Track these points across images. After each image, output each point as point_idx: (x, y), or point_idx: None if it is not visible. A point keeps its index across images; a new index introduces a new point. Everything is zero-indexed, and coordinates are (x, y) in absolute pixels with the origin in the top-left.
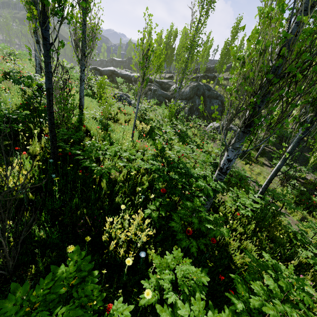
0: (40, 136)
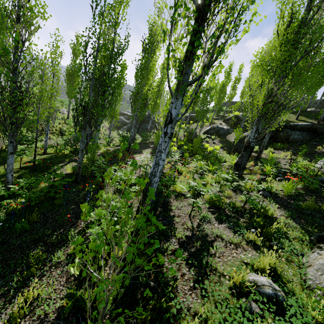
0: None
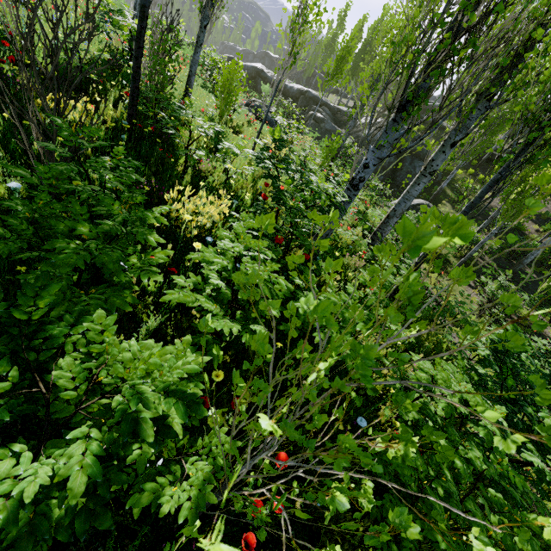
0: (117, 106)
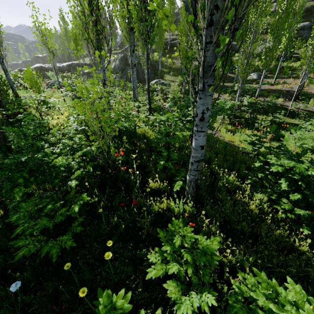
0: None
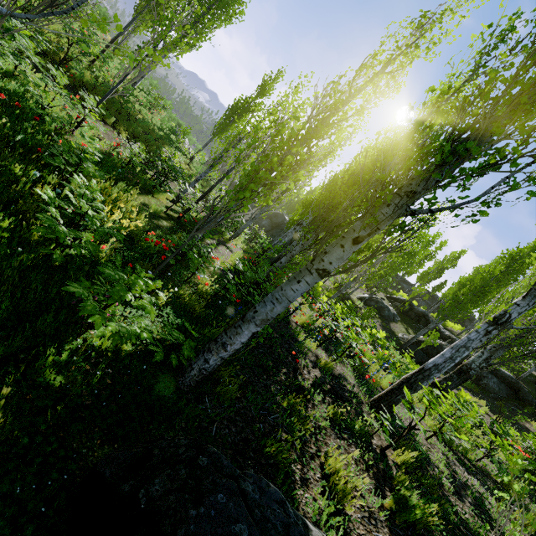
0: None
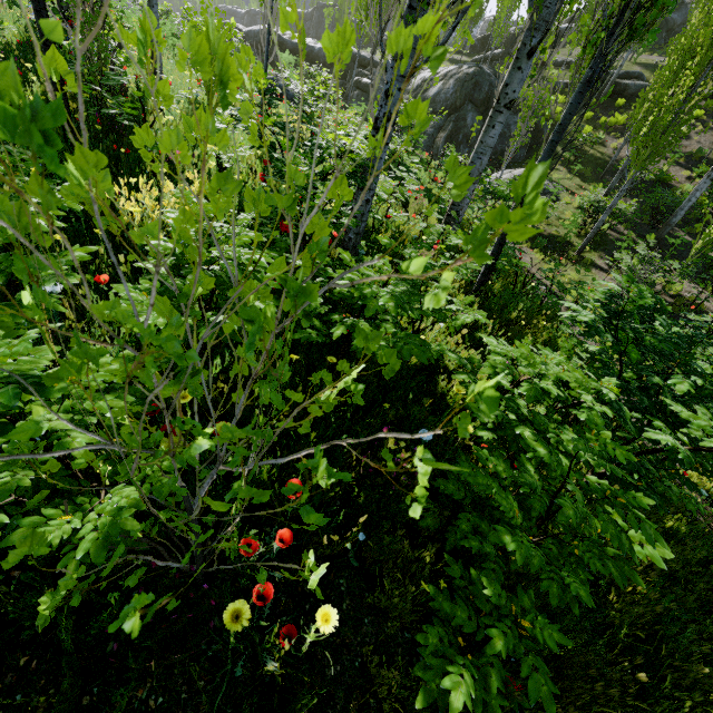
0: None
